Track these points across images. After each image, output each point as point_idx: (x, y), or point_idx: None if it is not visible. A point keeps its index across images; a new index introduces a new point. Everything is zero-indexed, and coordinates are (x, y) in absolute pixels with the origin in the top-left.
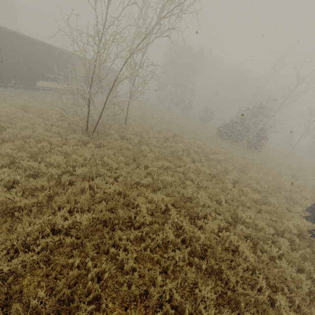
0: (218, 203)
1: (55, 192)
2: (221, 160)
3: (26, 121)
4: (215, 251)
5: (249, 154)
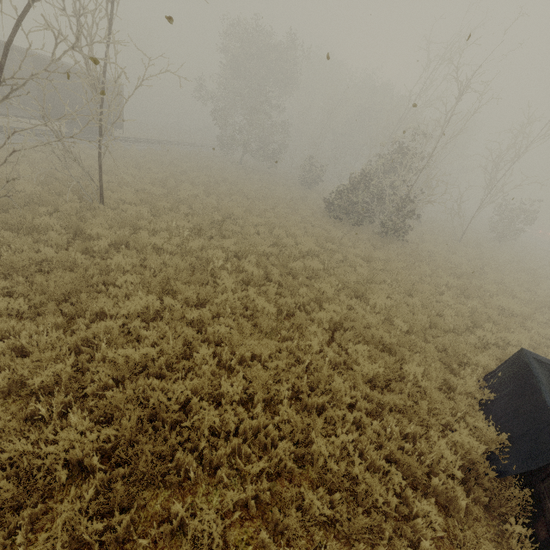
0: (277, 400)
1: None
2: (319, 271)
3: None
4: None
5: (384, 249)
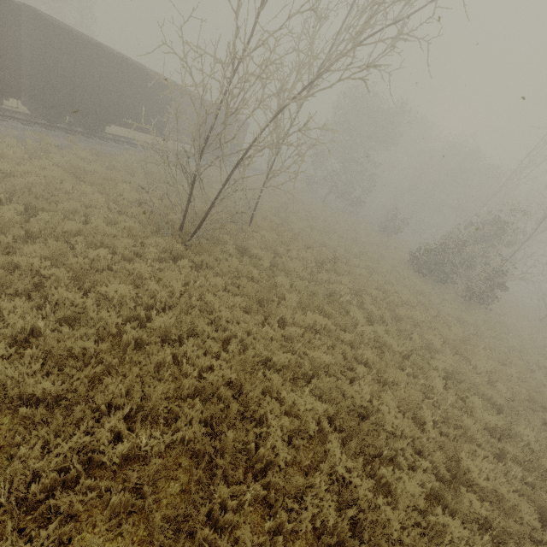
0: (417, 422)
1: (107, 363)
2: (419, 321)
3: (77, 200)
4: None
5: (467, 313)
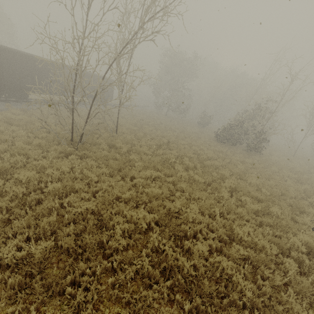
0: (212, 216)
1: (17, 214)
2: (218, 166)
3: (8, 135)
4: (202, 285)
5: (249, 158)
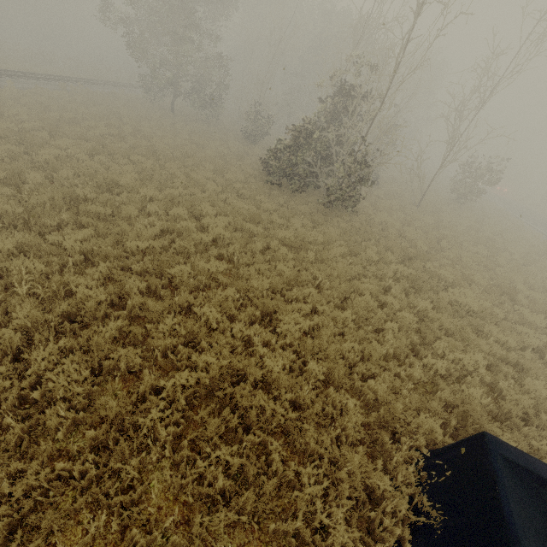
0: None
1: None
2: (219, 274)
3: None
4: None
5: (327, 224)
